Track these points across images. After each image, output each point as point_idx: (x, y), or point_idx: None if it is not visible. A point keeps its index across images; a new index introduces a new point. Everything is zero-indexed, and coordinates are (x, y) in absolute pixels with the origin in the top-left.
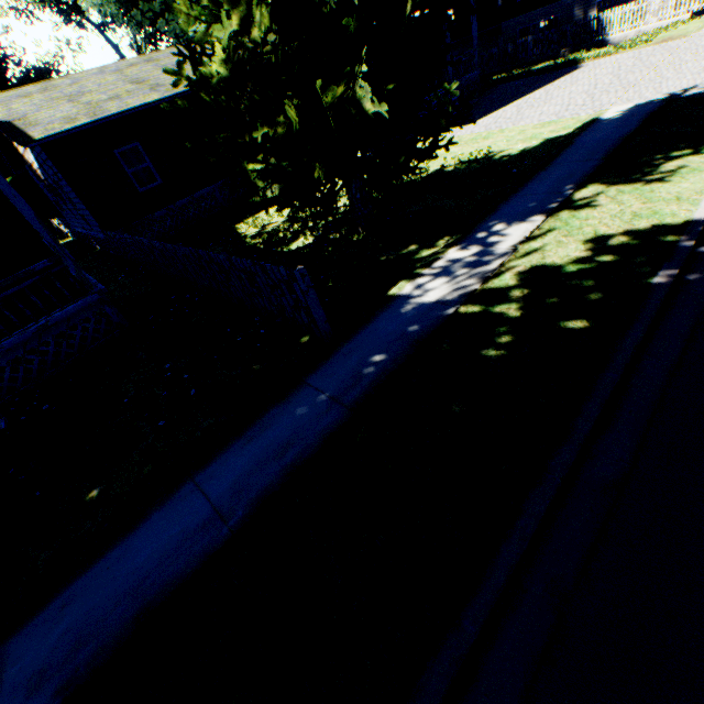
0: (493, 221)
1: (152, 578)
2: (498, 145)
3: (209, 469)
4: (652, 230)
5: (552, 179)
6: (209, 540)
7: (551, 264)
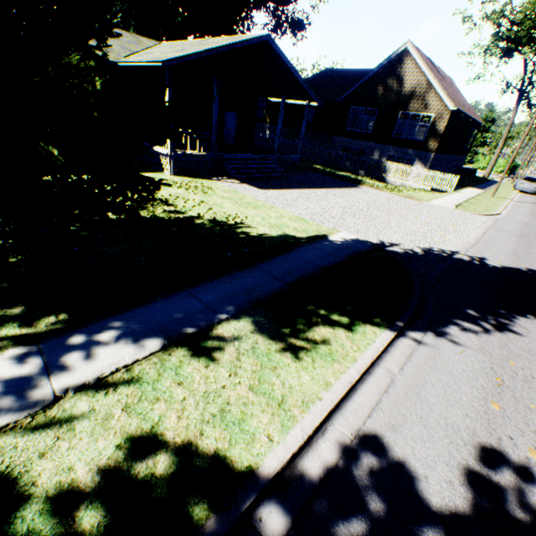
0: (120, 320)
1: None
2: (254, 219)
3: None
4: (206, 465)
5: (233, 287)
6: None
7: (28, 482)
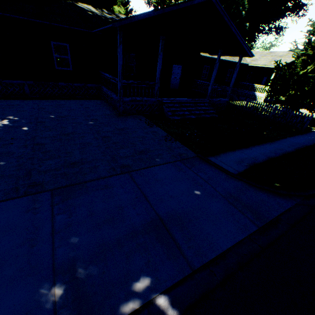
0: None
1: (300, 144)
2: None
3: (295, 137)
4: None
5: None
6: (308, 144)
7: None
